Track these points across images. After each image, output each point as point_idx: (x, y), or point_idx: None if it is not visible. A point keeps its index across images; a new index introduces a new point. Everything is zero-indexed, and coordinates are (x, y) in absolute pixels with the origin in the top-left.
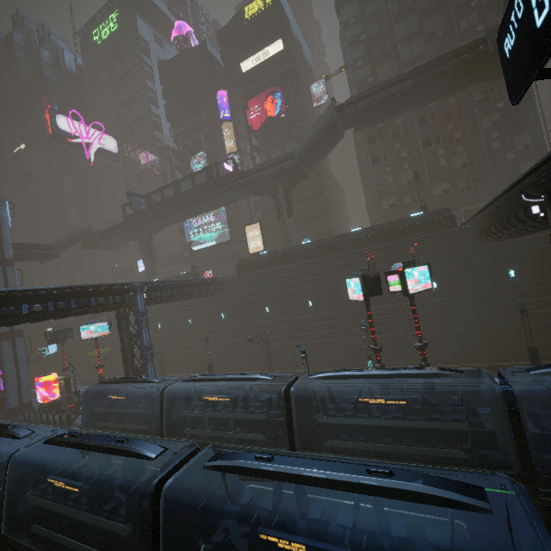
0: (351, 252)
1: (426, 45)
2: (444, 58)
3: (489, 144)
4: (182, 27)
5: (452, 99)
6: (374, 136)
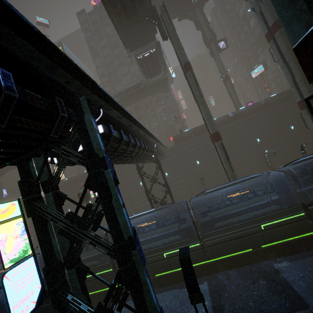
0: None
1: (133, 77)
2: (128, 89)
3: (162, 118)
4: None
5: (147, 99)
6: None
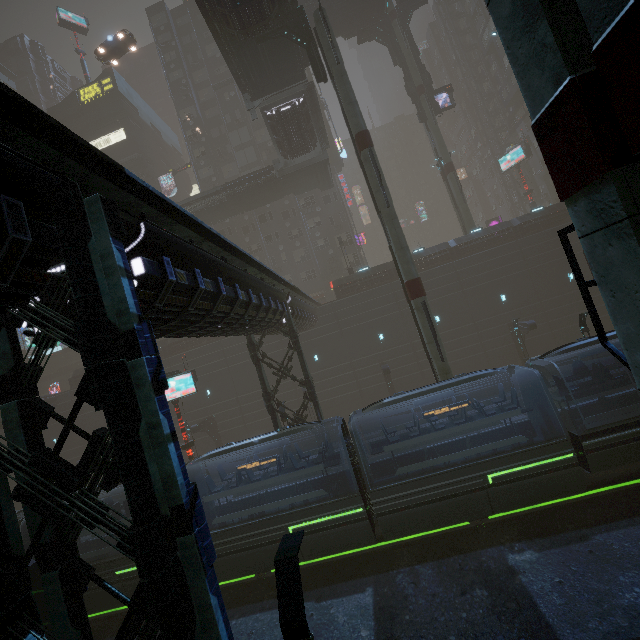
0: (189, 352)
1: (259, 153)
2: (246, 178)
3: (316, 241)
4: None
5: (286, 201)
6: (223, 231)
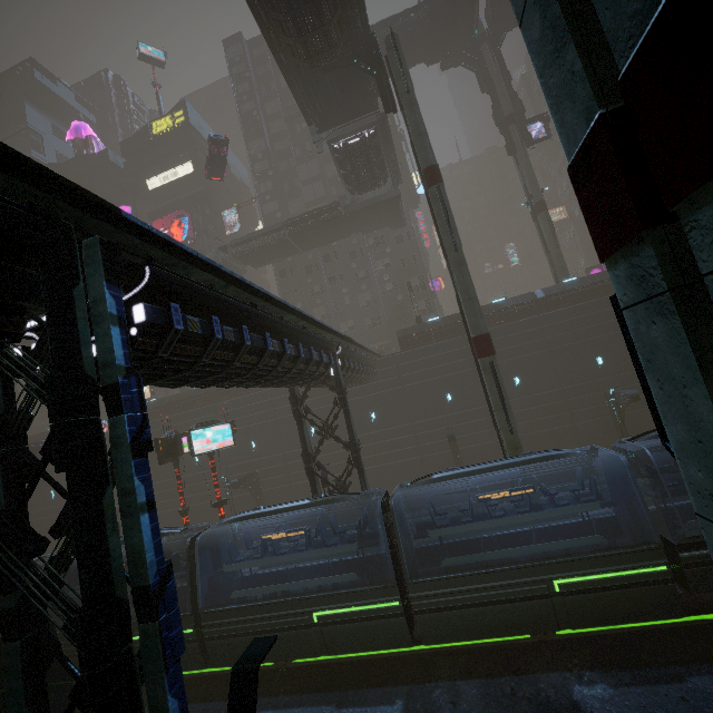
0: (236, 399)
1: (328, 188)
2: (309, 214)
3: (384, 285)
4: (82, 129)
5: (354, 240)
6: (285, 270)
